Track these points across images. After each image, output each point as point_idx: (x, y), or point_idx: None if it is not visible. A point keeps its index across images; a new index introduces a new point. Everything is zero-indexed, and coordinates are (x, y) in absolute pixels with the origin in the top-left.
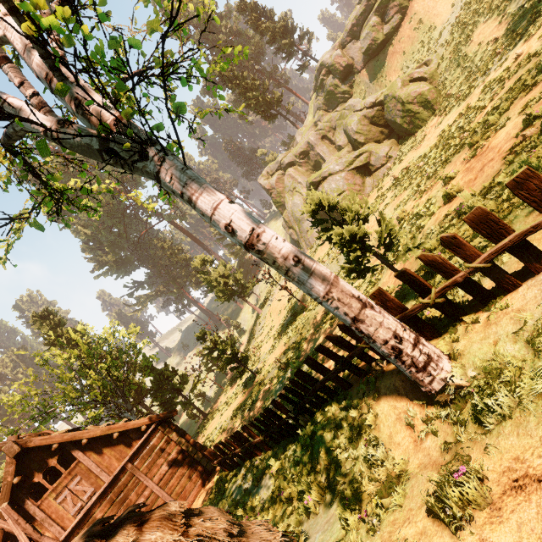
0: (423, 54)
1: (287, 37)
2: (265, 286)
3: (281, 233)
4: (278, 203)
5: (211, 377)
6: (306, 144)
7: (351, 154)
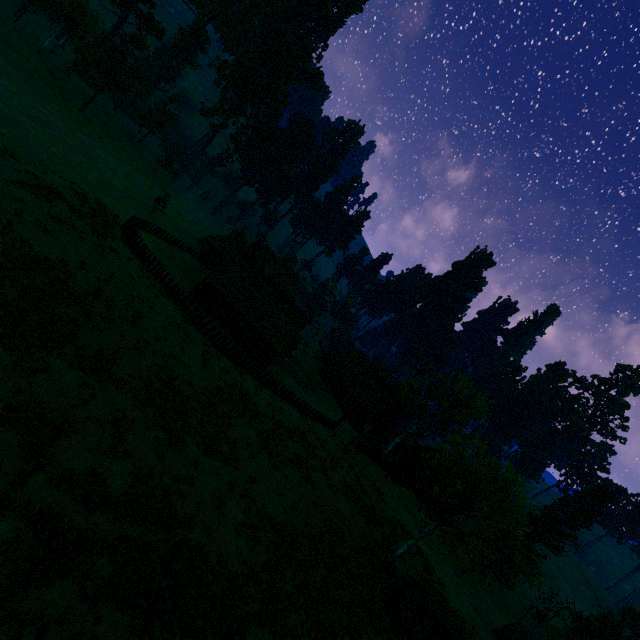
0: None
1: None
2: None
3: None
4: None
5: None
6: None
7: None
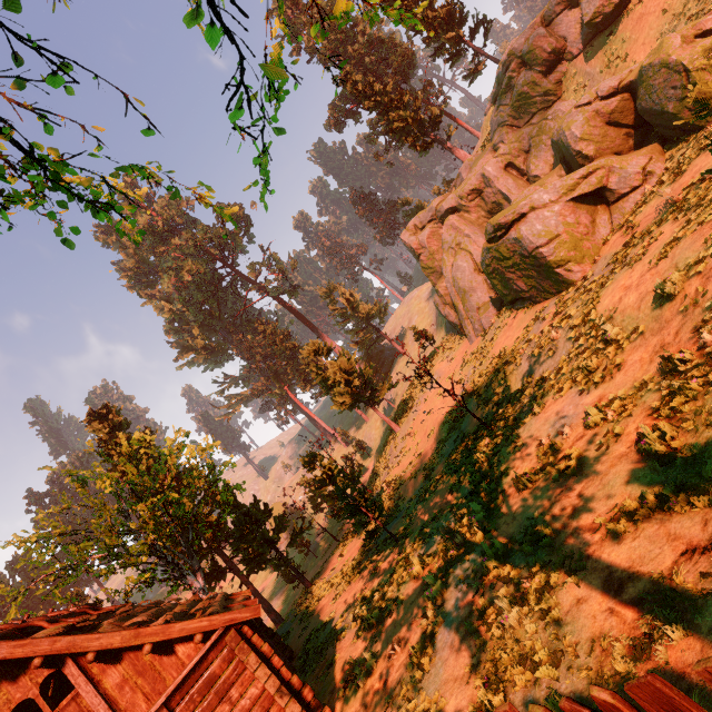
0: (709, 2)
1: (453, 30)
2: (403, 391)
3: (427, 316)
4: (429, 269)
5: (319, 517)
6: (480, 178)
7: (571, 173)
